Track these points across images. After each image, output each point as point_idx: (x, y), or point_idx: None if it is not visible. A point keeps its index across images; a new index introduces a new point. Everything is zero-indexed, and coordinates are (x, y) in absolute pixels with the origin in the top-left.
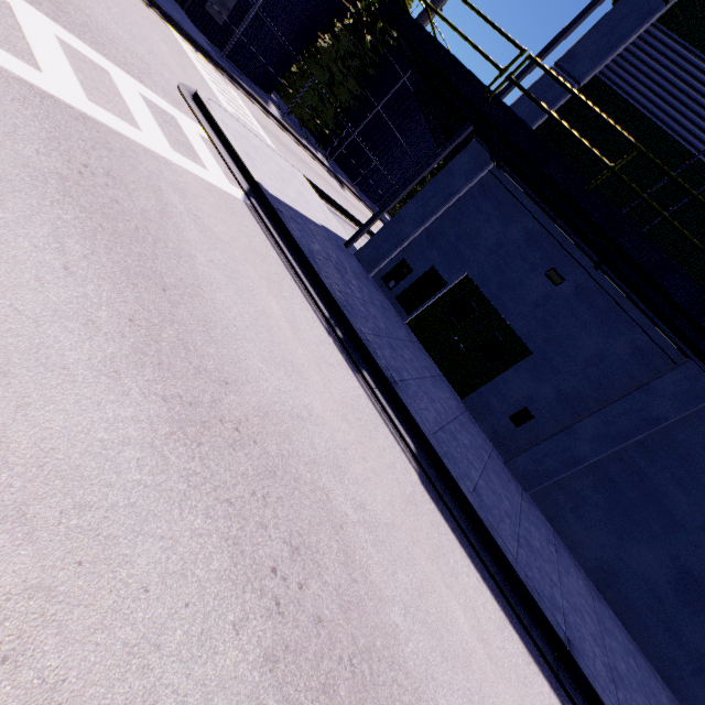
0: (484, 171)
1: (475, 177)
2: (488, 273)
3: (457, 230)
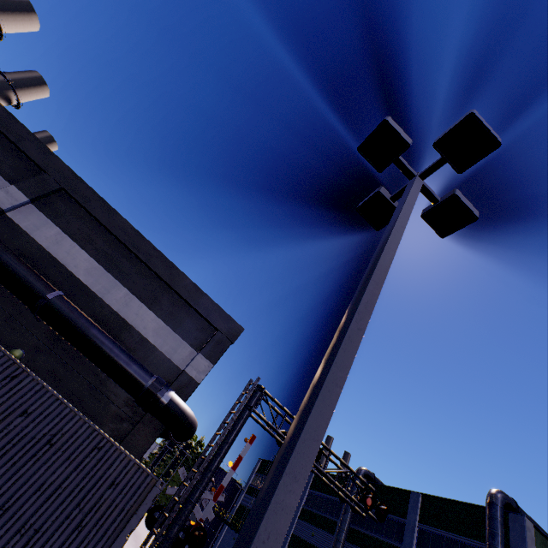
0: (226, 526)
1: (225, 528)
2: (226, 545)
3: (223, 541)
